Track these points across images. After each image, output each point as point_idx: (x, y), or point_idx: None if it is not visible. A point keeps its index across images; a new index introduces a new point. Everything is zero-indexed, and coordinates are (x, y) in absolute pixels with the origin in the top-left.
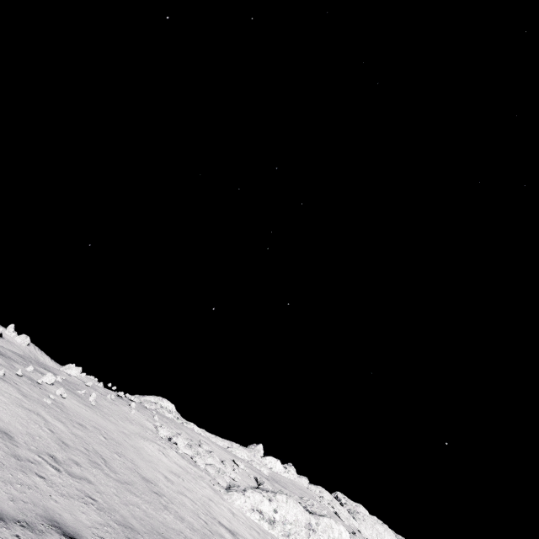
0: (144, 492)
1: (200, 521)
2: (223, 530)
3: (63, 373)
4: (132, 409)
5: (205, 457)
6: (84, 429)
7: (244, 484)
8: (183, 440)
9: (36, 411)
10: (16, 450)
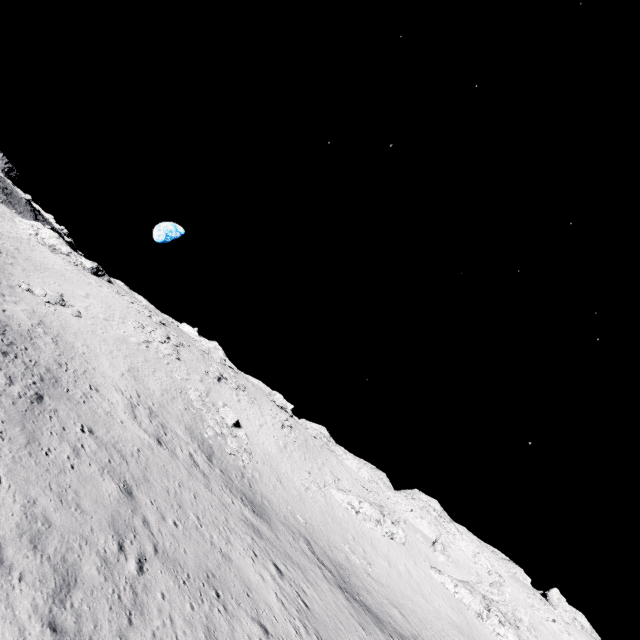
0: None
1: None
2: None
3: None
4: None
5: None
6: None
7: None
8: None
9: None
10: None
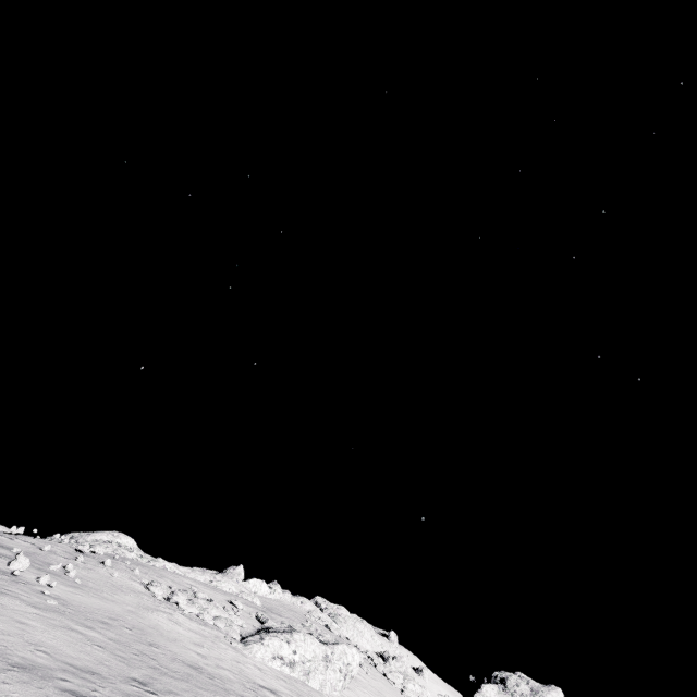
0: (204, 682)
1: (251, 692)
2: (267, 693)
3: (3, 538)
4: (108, 569)
5: (208, 610)
6: (110, 627)
7: (250, 628)
8: (184, 597)
9: (66, 625)
10: (121, 689)
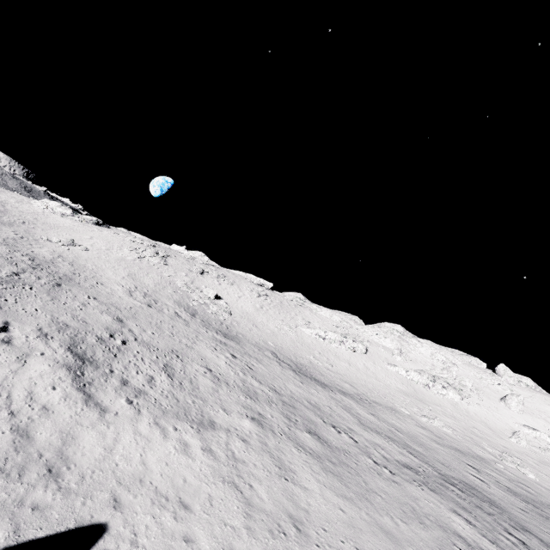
0: None
1: None
2: None
3: None
4: None
5: None
6: None
7: None
8: None
9: None
10: None
